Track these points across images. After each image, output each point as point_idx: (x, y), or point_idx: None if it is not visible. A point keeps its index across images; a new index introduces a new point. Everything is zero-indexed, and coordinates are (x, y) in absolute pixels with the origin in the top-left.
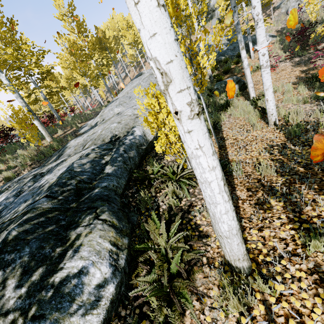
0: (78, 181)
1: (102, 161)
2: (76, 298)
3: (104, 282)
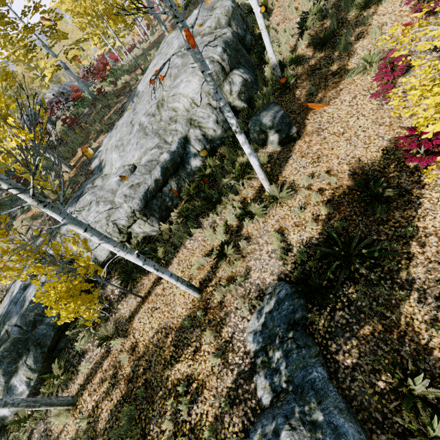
0: (36, 314)
1: None
2: (14, 393)
3: (23, 390)
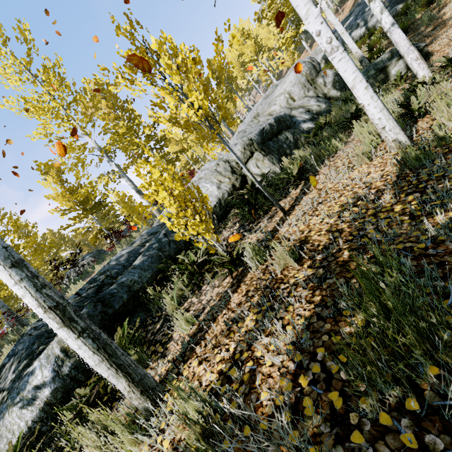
0: (106, 277)
1: (140, 250)
2: (21, 392)
3: (42, 385)
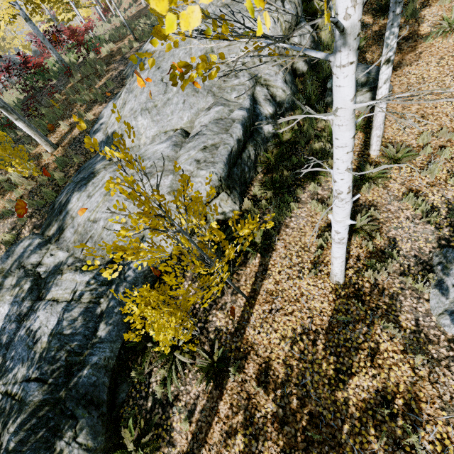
0: (68, 353)
1: (96, 311)
2: None
3: None
